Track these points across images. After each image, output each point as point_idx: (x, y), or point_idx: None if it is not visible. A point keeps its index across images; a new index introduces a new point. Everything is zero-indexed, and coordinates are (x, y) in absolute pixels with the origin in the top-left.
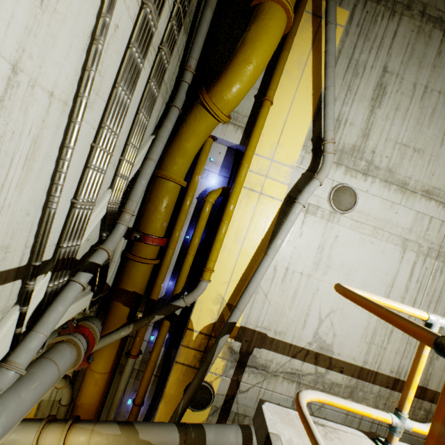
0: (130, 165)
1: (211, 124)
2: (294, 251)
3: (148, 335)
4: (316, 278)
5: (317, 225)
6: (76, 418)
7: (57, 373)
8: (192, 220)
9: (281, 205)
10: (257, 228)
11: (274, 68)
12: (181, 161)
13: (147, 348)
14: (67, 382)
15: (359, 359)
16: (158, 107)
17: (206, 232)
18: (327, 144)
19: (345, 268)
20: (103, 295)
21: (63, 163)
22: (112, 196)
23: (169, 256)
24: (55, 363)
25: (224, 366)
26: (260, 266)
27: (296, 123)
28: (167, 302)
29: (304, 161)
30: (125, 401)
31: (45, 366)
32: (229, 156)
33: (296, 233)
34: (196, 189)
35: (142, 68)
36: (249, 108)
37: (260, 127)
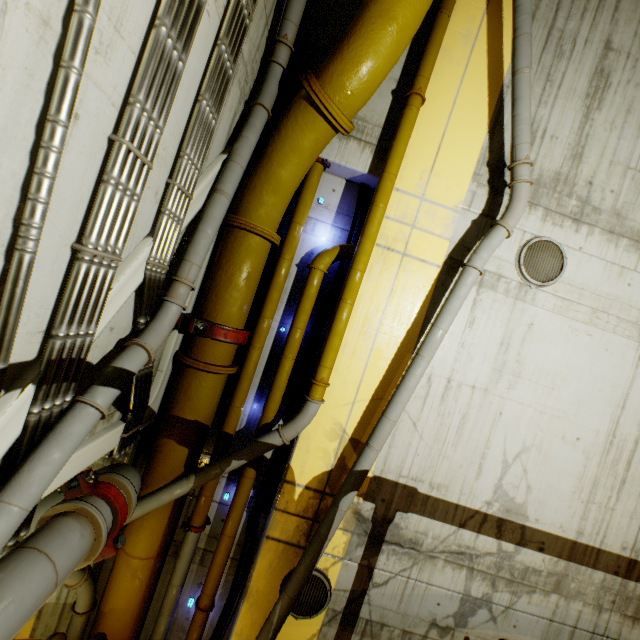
0: (185, 196)
1: (322, 136)
2: (461, 350)
3: (219, 492)
4: (498, 394)
5: (498, 307)
6: (99, 639)
7: (52, 576)
8: (289, 302)
9: (439, 274)
10: (399, 312)
11: (426, 41)
12: (272, 201)
13: (219, 514)
14: (85, 574)
15: (570, 529)
16: (232, 104)
17: (312, 321)
18: (520, 166)
19: (546, 377)
20: (145, 428)
21: (45, 156)
22: (153, 250)
23: (253, 360)
24: (49, 559)
25: (346, 543)
26: (407, 375)
27: (462, 136)
28: (250, 437)
29: (476, 200)
30: (183, 601)
31: (27, 566)
32: (348, 195)
33: (464, 320)
34: (296, 249)
35: (204, 3)
36: (384, 111)
37: (404, 141)
